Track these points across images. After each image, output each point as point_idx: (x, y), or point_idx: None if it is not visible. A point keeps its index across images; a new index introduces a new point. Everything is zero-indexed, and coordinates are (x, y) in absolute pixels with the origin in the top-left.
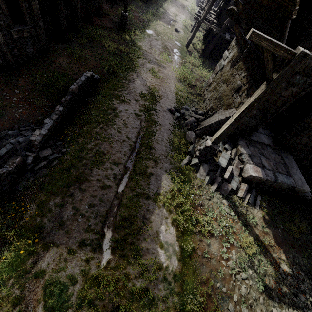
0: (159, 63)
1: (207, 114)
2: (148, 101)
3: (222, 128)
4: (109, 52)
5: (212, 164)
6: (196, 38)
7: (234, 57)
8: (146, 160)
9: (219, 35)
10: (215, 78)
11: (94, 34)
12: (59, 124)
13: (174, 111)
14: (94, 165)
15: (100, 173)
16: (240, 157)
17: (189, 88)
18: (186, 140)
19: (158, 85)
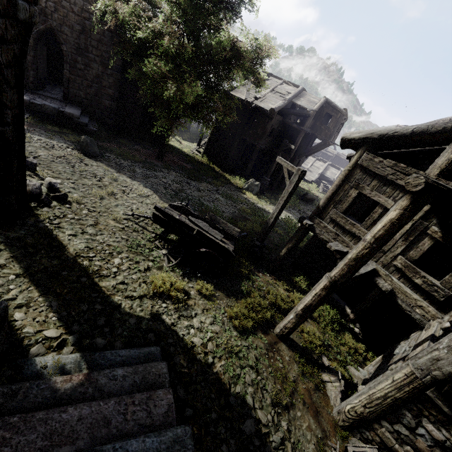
0: None
1: None
2: None
3: None
4: None
5: None
6: None
7: None
8: None
9: None
10: None
11: None
12: None
13: None
14: None
15: None
16: None
17: None
18: None
19: None
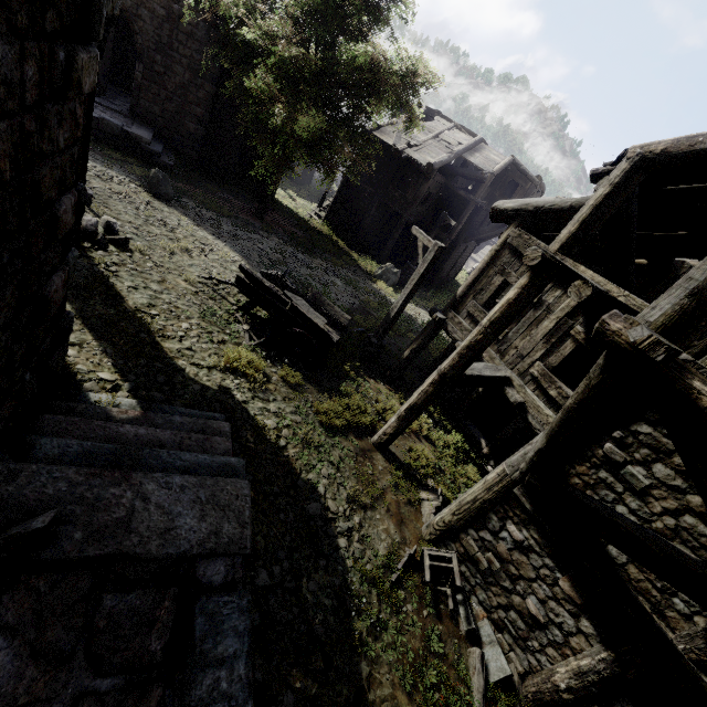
0: None
1: None
2: None
3: None
4: None
5: None
6: None
7: None
8: None
9: None
10: None
11: None
12: None
13: None
14: None
15: None
16: None
17: None
18: None
19: None
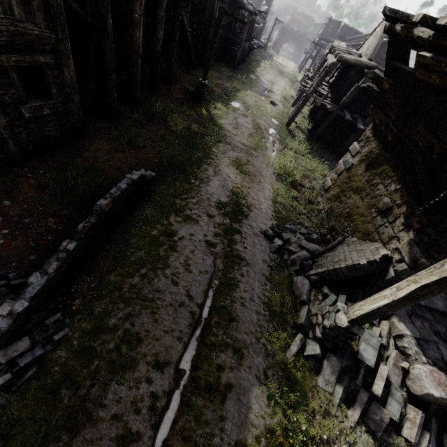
0: (248, 150)
1: (325, 238)
2: (229, 216)
3: (373, 300)
4: (175, 134)
5: (346, 354)
6: (300, 114)
7: (372, 155)
8: (221, 350)
9: (335, 114)
10: (337, 180)
11: (156, 108)
12: (62, 273)
13: (272, 236)
14: (113, 373)
15: (122, 397)
16: (399, 342)
17: (293, 190)
18: (293, 294)
19: (246, 186)
